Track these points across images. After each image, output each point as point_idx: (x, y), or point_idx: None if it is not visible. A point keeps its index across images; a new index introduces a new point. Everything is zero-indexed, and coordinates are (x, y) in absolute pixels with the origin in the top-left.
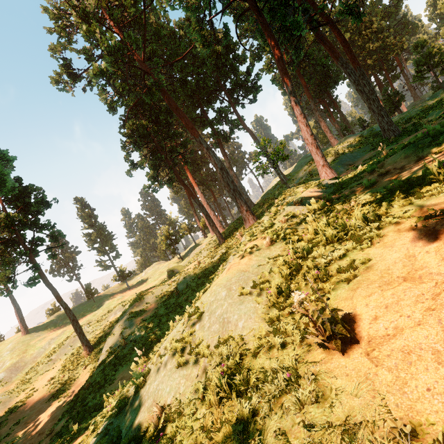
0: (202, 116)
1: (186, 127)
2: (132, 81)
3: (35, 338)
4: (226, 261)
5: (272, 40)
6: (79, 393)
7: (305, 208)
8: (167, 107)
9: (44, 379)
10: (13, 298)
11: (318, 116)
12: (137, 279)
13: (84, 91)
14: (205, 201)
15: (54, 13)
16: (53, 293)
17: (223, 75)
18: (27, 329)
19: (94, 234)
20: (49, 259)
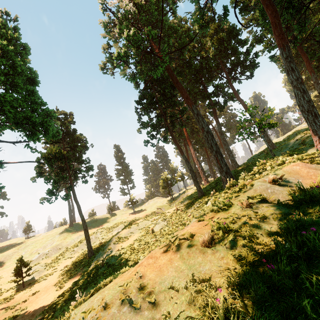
0: (203, 91)
1: (183, 96)
2: (148, 64)
3: (74, 230)
4: (189, 221)
5: (270, 8)
6: (65, 291)
7: (284, 191)
8: (172, 83)
9: (64, 264)
10: (69, 202)
11: (319, 88)
12: (141, 206)
13: (120, 74)
14: (195, 157)
15: (104, 22)
16: (77, 207)
17: (224, 57)
18: (72, 223)
19: (121, 170)
20: (82, 183)
